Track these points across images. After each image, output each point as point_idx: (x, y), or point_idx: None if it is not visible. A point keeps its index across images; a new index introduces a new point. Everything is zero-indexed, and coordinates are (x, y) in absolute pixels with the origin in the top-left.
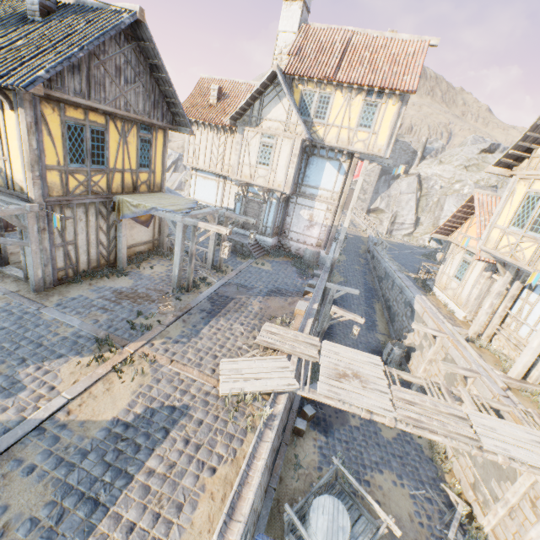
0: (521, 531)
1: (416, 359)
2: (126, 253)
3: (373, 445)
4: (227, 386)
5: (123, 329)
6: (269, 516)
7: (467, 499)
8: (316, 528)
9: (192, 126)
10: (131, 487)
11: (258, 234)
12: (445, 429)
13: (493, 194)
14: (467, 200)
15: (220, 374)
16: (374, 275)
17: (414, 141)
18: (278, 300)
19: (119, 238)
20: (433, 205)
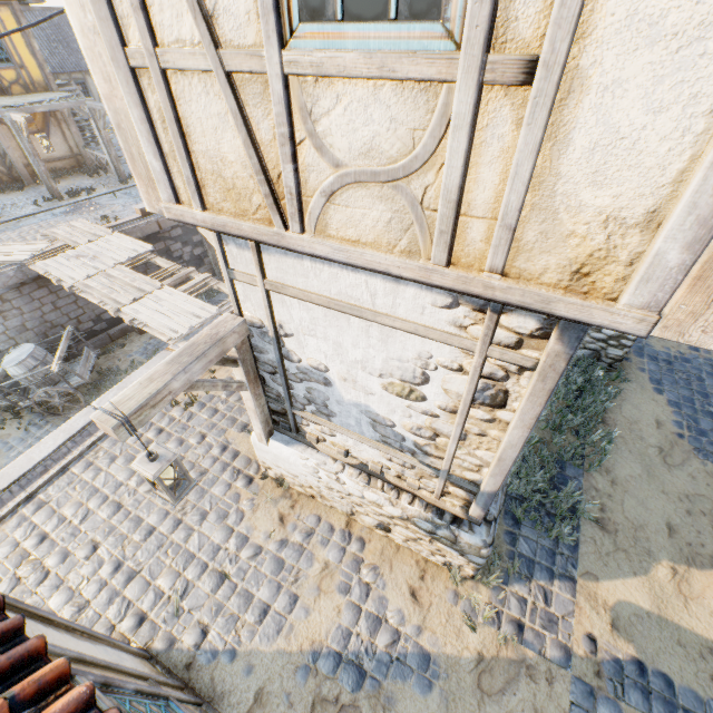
0: None
1: None
2: (24, 169)
3: None
4: None
5: None
6: None
7: None
8: (8, 358)
9: None
10: None
11: None
12: (105, 294)
13: None
14: None
15: None
16: None
17: None
18: None
19: (6, 151)
20: None
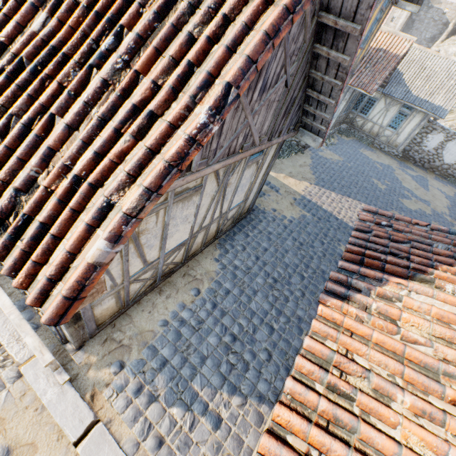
0: None
1: None
2: None
3: None
4: None
5: None
6: None
7: None
8: None
9: None
10: None
11: None
12: None
13: None
14: None
15: None
16: None
17: (452, 9)
18: None
19: None
20: None
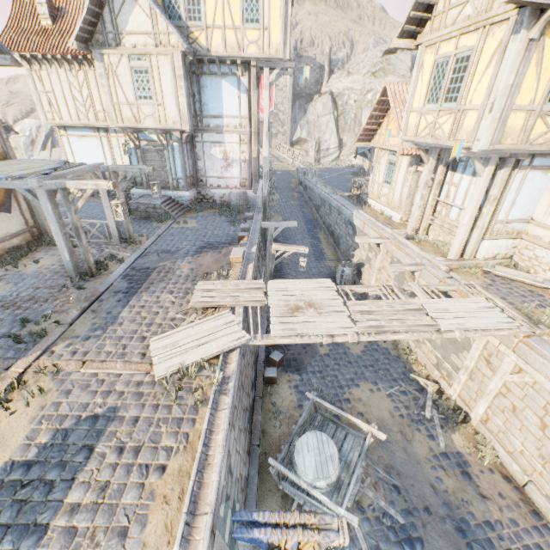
0: (481, 388)
1: (367, 272)
2: None
3: (345, 365)
4: (163, 367)
5: (4, 347)
6: (260, 473)
7: (434, 378)
8: (305, 468)
9: (32, 66)
10: (46, 541)
11: (171, 190)
12: (405, 325)
13: (403, 81)
14: (380, 94)
15: (152, 356)
16: (311, 206)
17: (318, 54)
18: (211, 255)
19: None
20: (351, 122)
